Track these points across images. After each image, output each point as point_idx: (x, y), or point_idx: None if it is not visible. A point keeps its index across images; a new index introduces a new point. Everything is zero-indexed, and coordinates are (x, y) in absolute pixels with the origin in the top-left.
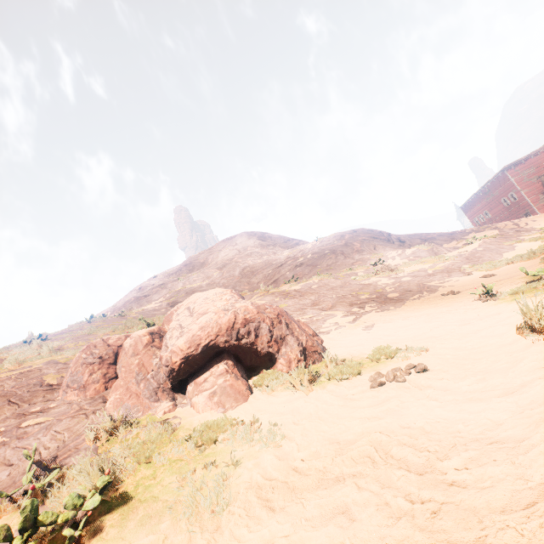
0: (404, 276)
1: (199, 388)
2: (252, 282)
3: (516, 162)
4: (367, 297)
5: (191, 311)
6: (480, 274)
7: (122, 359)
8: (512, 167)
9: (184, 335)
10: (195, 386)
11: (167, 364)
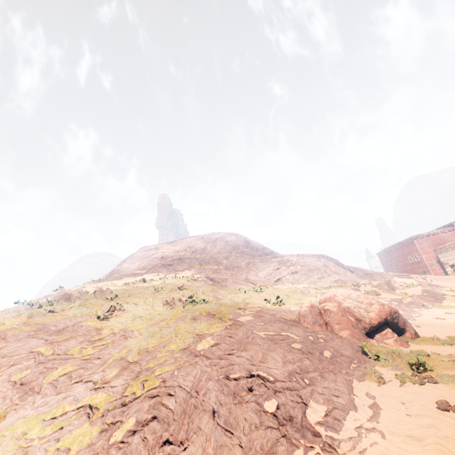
0: (391, 301)
1: (385, 336)
2: (260, 276)
3: (421, 235)
4: None
5: (357, 300)
6: (441, 311)
7: (334, 316)
8: (418, 238)
9: (371, 312)
10: (380, 335)
11: (370, 323)
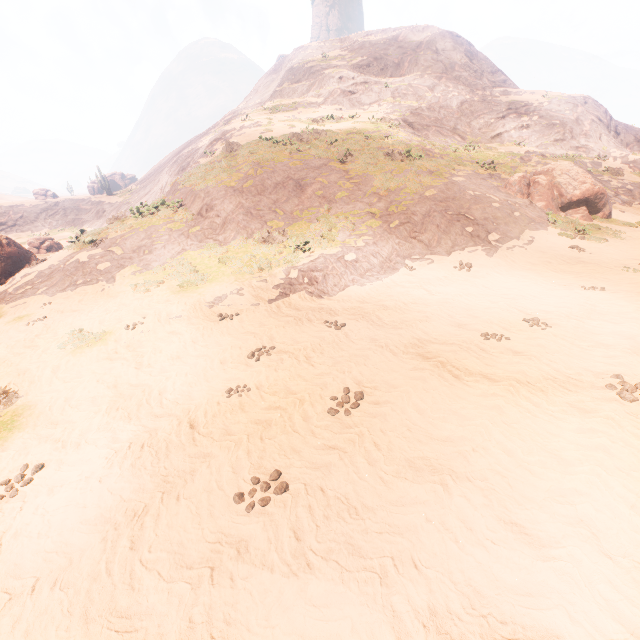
0: (628, 184)
1: (575, 212)
2: (473, 126)
3: None
4: (610, 193)
5: (572, 178)
6: None
7: (540, 189)
8: None
9: (577, 190)
10: (572, 211)
11: (569, 199)
